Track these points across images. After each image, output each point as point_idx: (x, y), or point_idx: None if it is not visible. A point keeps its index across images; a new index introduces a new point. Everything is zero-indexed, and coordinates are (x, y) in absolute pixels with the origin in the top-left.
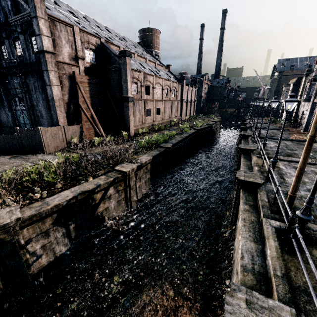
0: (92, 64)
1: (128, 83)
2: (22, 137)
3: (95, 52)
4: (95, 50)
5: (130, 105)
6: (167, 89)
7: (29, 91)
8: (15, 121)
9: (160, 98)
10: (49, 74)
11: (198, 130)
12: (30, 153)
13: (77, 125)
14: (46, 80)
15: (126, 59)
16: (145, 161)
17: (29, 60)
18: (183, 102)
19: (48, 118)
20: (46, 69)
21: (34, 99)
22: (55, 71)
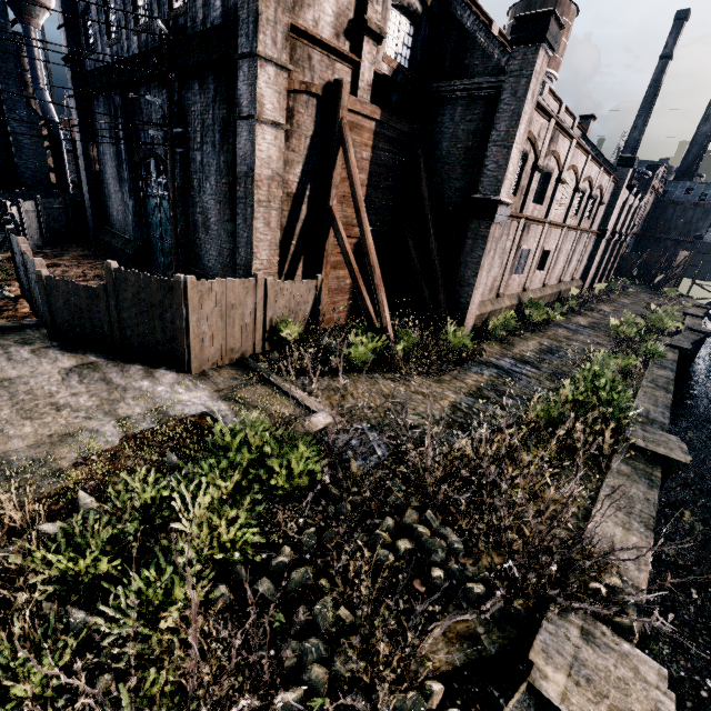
0: (398, 66)
1: (512, 150)
2: (123, 302)
3: (418, 23)
4: (421, 15)
5: (491, 232)
6: (583, 191)
7: (187, 139)
8: (140, 227)
9: (559, 218)
10: (258, 72)
11: (683, 350)
12: (141, 360)
13: (305, 273)
14: (243, 99)
15: (535, 53)
16: (645, 585)
17: (203, 25)
18: (602, 239)
19: (223, 238)
20: (250, 50)
21: (196, 169)
22: (279, 64)
